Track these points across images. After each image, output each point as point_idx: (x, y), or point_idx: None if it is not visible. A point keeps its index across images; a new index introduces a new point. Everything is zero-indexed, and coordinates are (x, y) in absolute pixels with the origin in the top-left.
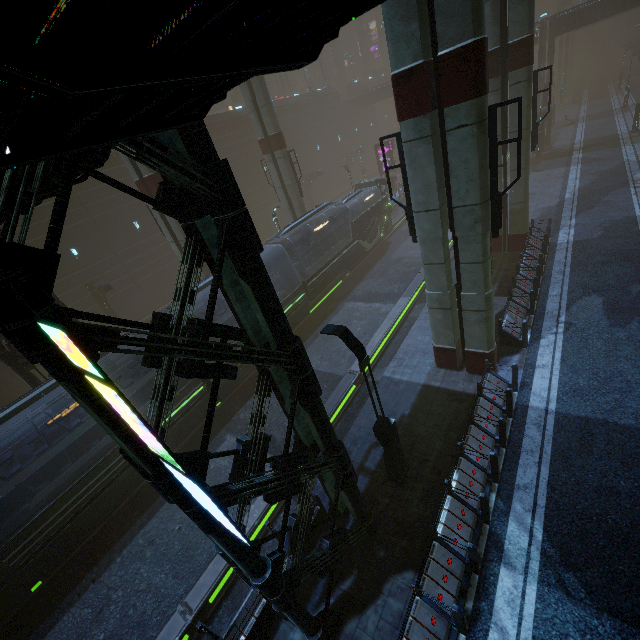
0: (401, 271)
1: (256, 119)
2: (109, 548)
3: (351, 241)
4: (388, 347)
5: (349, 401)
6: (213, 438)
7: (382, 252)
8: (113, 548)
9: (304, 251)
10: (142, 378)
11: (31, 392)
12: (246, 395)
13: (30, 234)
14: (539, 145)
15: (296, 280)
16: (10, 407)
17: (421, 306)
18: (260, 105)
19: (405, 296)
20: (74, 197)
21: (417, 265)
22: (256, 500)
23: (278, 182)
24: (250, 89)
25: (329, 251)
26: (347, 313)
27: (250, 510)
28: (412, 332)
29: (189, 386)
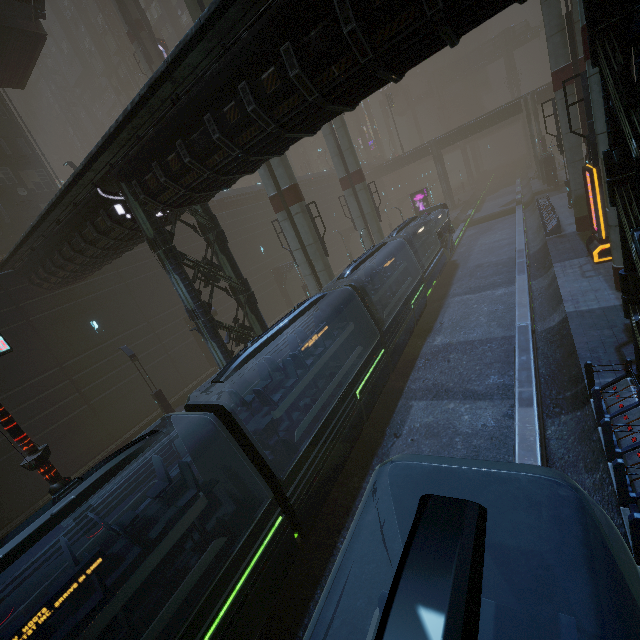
0: (489, 270)
1: (339, 161)
2: (347, 513)
3: (439, 248)
4: (534, 309)
5: (535, 345)
6: (395, 408)
7: (454, 266)
8: (353, 511)
9: (411, 251)
10: (347, 328)
11: (272, 328)
12: (403, 374)
13: (144, 269)
14: (556, 176)
15: (415, 272)
16: (262, 337)
17: (541, 279)
18: (344, 149)
19: (520, 275)
20: (177, 240)
21: (502, 264)
22: (517, 419)
23: (357, 212)
24: (335, 138)
25: (428, 253)
26: (460, 303)
27: (518, 426)
28: (562, 285)
29: (375, 346)
